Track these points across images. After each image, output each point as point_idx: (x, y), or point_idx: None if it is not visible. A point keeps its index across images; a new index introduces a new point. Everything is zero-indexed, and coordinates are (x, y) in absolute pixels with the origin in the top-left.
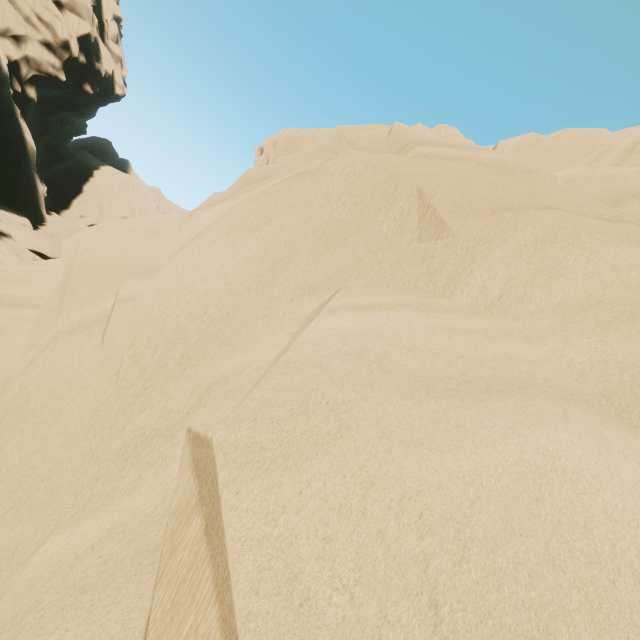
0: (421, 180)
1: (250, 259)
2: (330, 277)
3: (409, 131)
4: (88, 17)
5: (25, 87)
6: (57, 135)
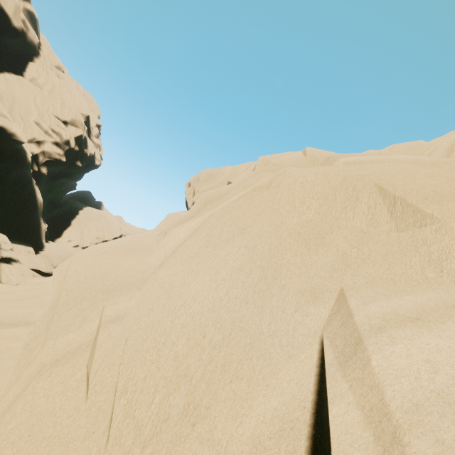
0: (375, 178)
1: (238, 269)
2: (325, 278)
3: (319, 151)
4: (81, 127)
5: (40, 167)
6: (57, 192)
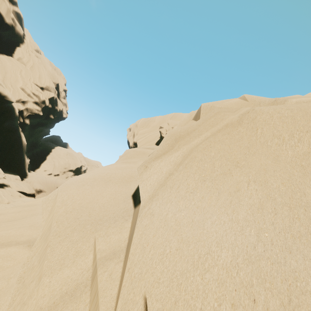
0: None
1: (258, 207)
2: None
3: (256, 97)
4: (53, 91)
5: (25, 119)
6: (36, 137)
